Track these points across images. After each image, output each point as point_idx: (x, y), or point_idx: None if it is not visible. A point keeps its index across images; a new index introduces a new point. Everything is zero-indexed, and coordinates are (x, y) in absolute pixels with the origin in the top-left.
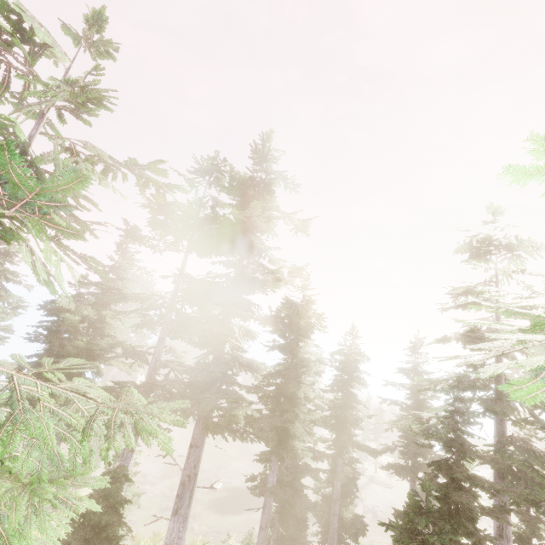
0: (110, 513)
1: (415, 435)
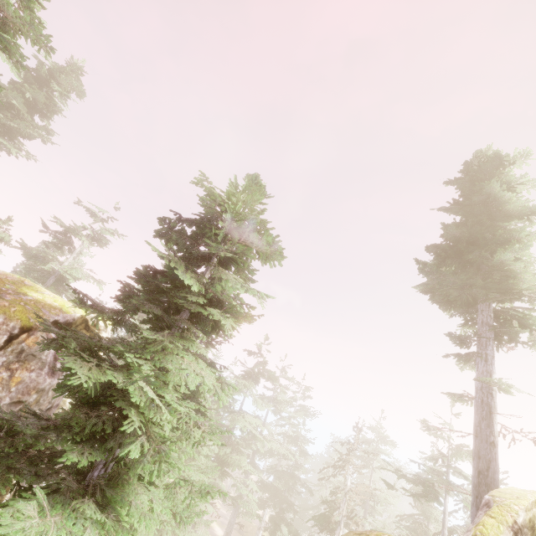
0: None
1: None
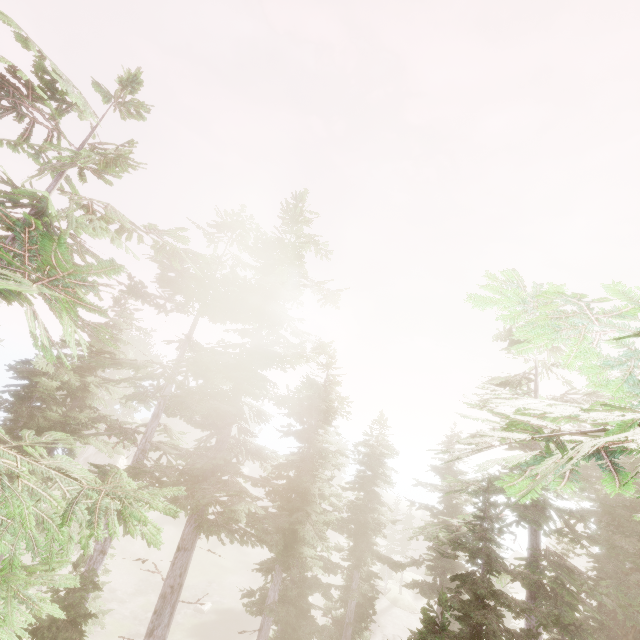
0: (69, 629)
1: (441, 545)
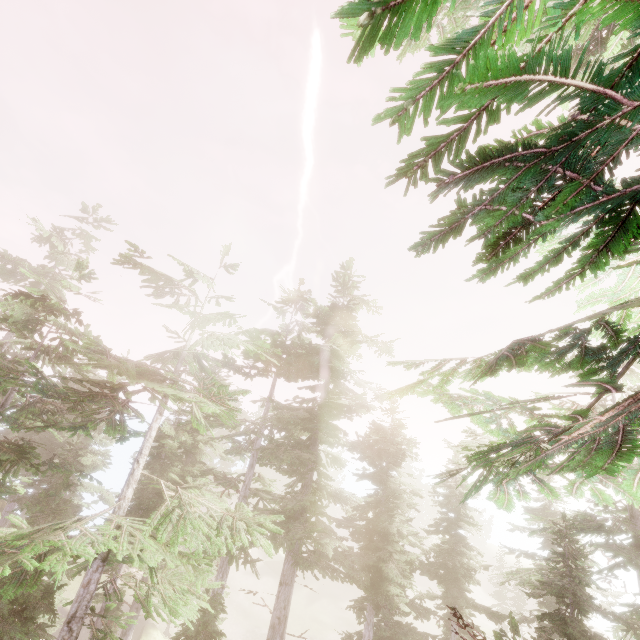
0: None
1: (533, 588)
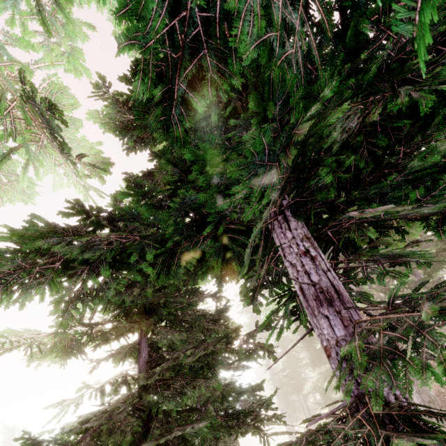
0: None
1: None
